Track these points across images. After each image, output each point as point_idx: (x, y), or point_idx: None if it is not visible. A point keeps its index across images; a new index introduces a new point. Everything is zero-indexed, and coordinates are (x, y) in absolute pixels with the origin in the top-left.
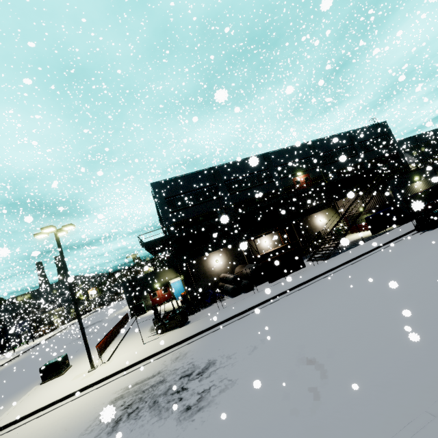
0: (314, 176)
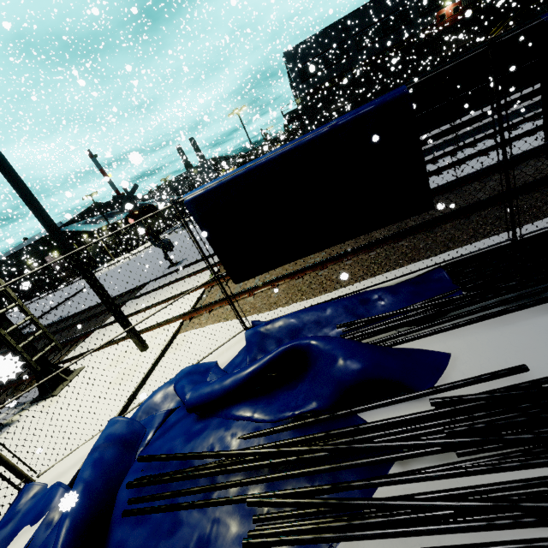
0: (468, 3)
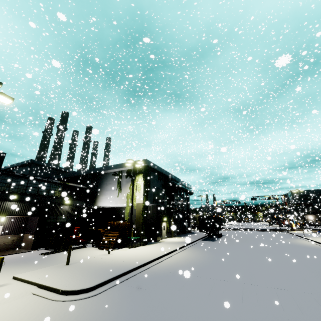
0: None
